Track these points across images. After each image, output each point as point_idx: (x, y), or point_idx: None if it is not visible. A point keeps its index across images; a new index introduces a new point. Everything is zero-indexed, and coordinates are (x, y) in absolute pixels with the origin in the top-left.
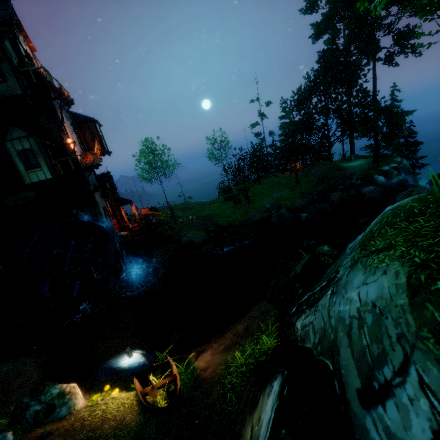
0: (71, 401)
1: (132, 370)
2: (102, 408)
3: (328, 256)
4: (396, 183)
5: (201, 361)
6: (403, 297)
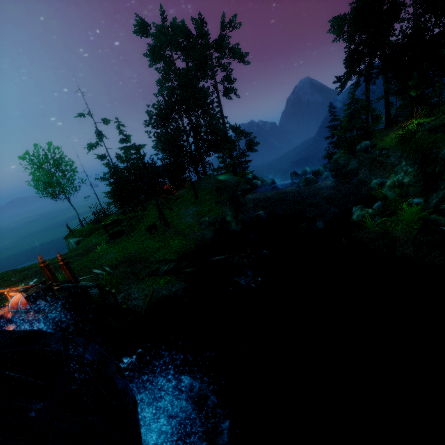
0: None
1: None
2: None
3: (378, 216)
4: (272, 183)
5: None
6: None
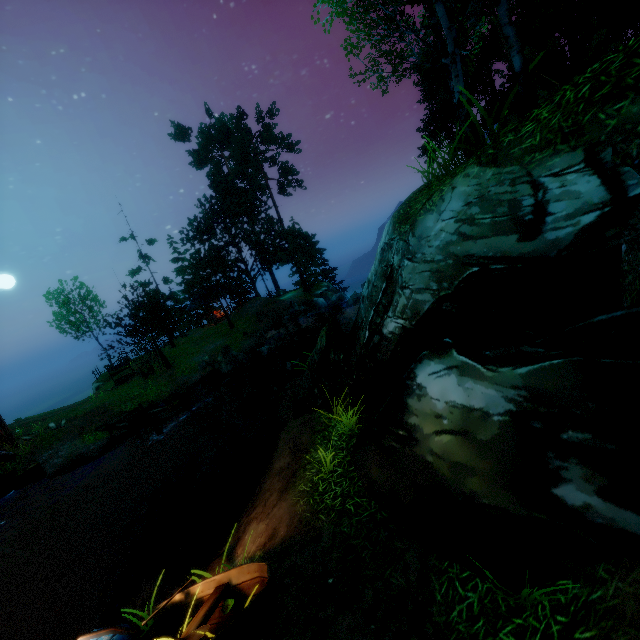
0: None
1: None
2: None
3: None
4: (336, 300)
5: (247, 547)
6: (488, 171)
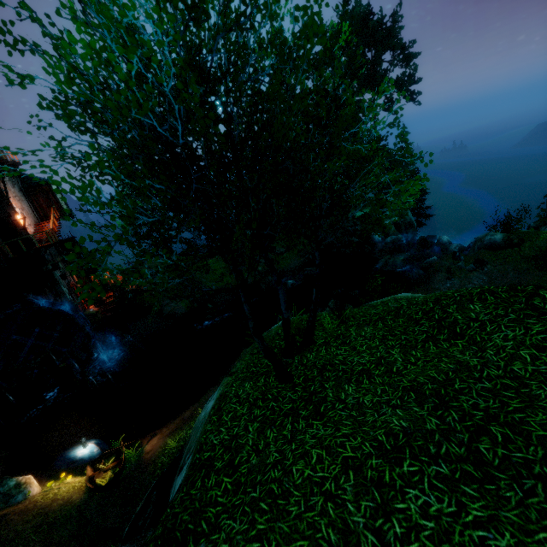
0: (26, 489)
1: (86, 458)
2: (54, 492)
3: None
4: (389, 243)
5: (149, 445)
6: (208, 415)
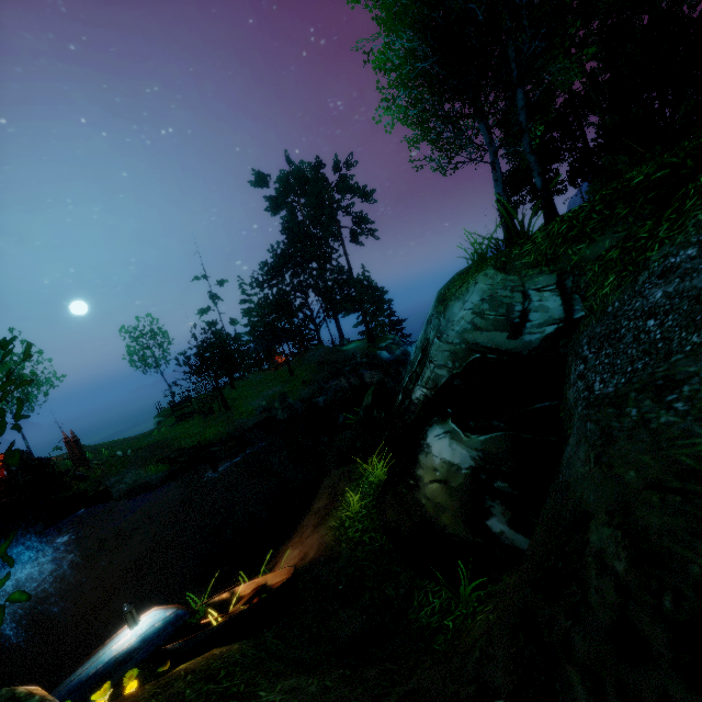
0: None
1: (152, 640)
2: None
3: None
4: (400, 355)
5: (282, 567)
6: (499, 276)
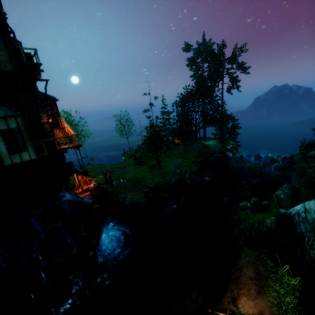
0: None
1: None
2: None
3: (252, 209)
4: (238, 157)
5: (245, 308)
6: None
